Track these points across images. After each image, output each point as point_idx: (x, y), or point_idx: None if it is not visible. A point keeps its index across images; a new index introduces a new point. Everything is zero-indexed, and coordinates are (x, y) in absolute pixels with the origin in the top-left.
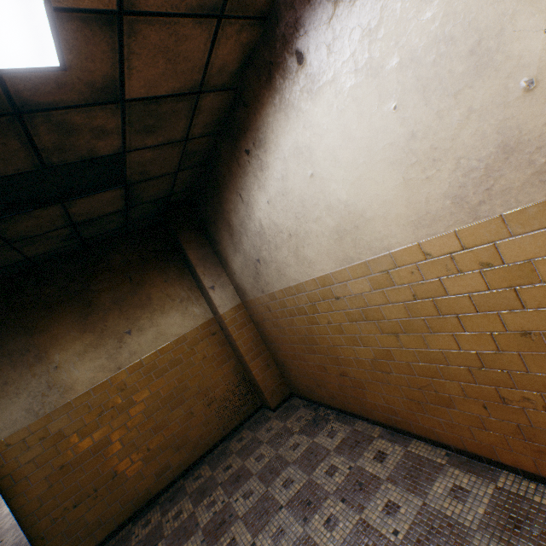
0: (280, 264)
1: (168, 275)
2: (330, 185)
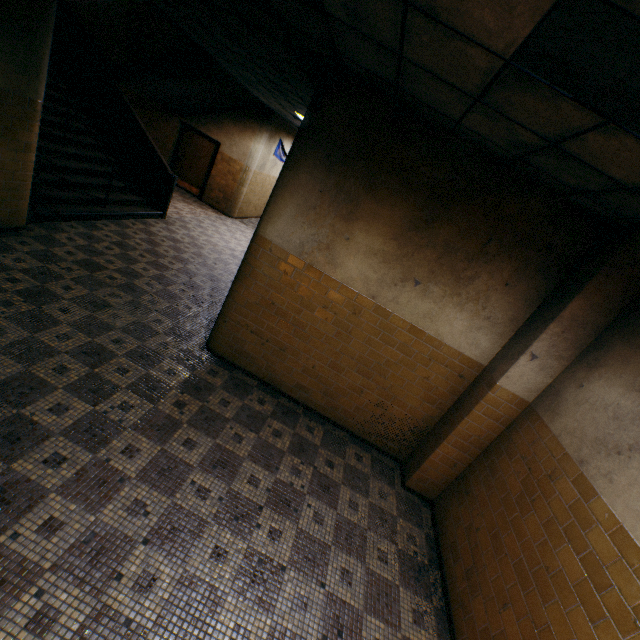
0: None
1: (516, 283)
2: None
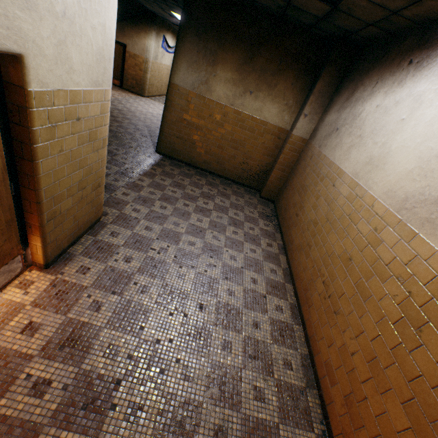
0: (340, 143)
1: (296, 83)
2: (398, 135)
